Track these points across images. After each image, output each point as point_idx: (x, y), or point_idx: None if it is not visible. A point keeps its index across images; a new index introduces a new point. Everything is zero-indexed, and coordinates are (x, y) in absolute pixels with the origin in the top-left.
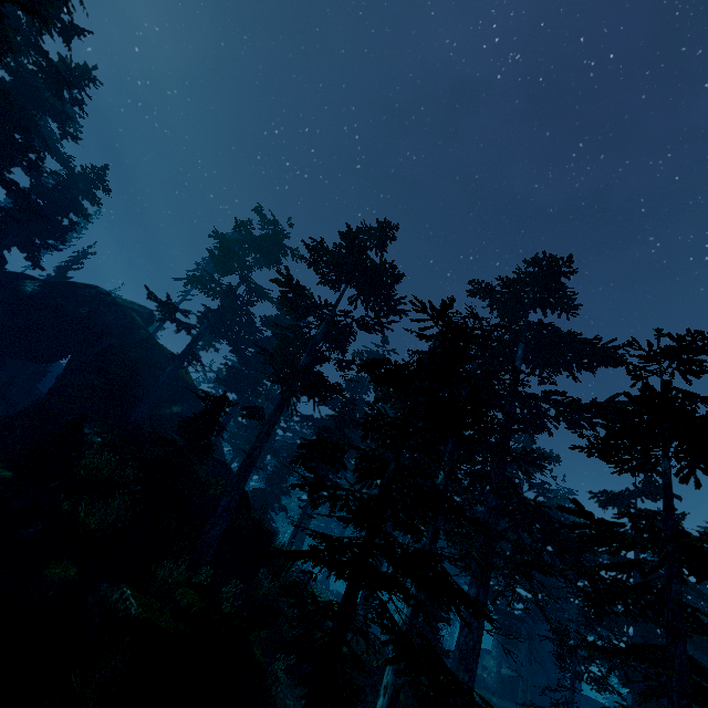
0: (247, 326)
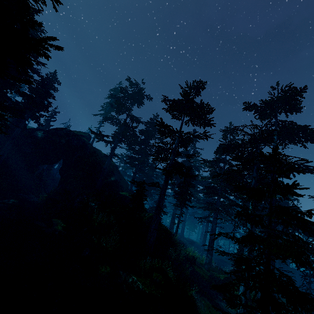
0: (134, 137)
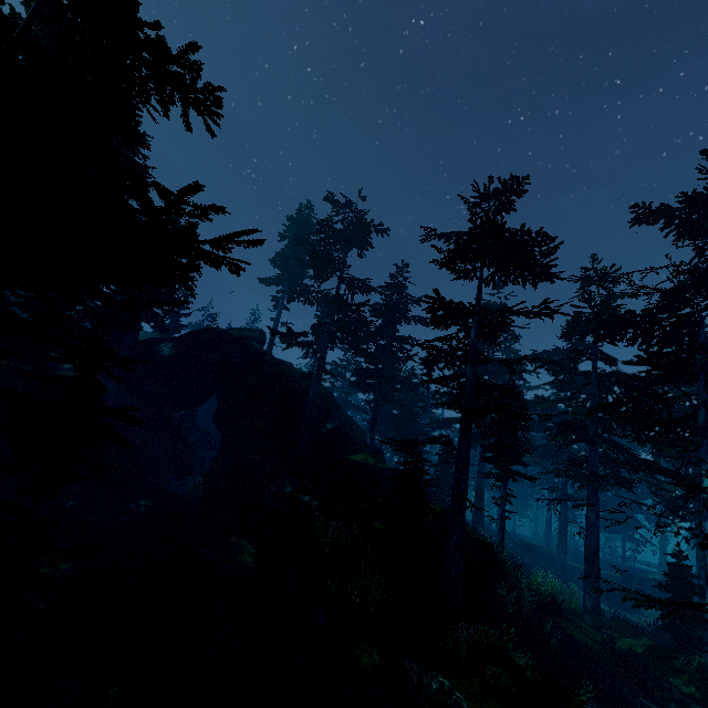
0: (363, 327)
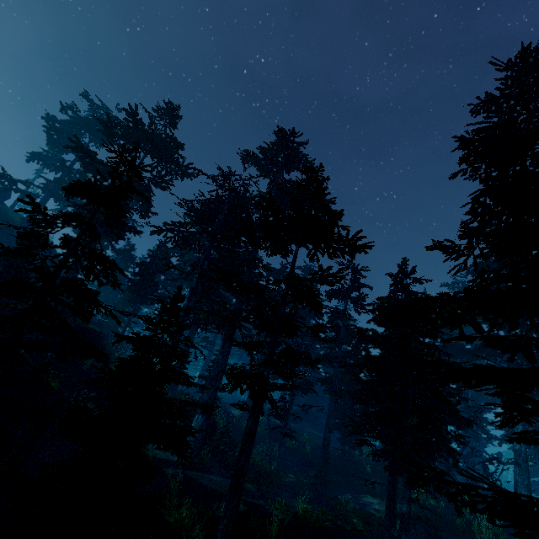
0: None
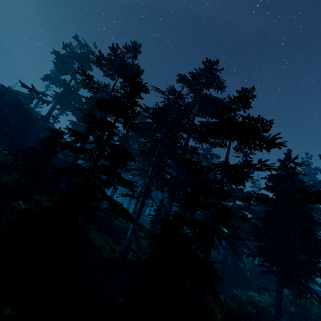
0: (77, 101)
